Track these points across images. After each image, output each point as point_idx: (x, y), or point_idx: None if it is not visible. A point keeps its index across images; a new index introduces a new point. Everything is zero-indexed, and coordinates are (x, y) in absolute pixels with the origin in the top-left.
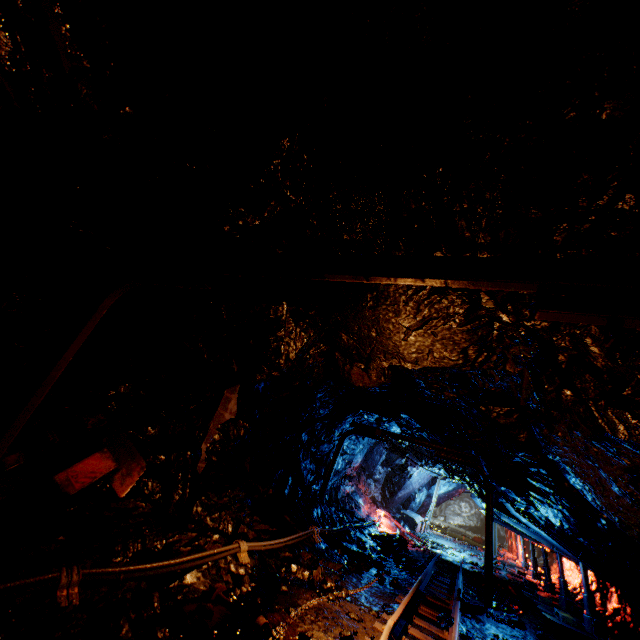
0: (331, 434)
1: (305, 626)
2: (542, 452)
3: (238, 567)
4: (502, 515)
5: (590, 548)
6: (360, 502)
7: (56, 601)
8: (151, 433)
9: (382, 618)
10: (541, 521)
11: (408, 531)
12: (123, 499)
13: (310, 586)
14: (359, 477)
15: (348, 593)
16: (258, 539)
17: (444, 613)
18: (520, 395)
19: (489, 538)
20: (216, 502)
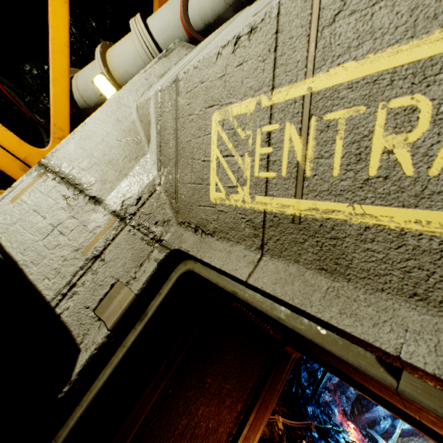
0: None
1: None
2: None
3: (278, 429)
4: None
5: None
6: (335, 410)
7: None
8: None
9: None
10: None
11: None
12: None
13: None
14: (335, 391)
15: None
16: (283, 416)
17: None
18: None
19: None
20: None
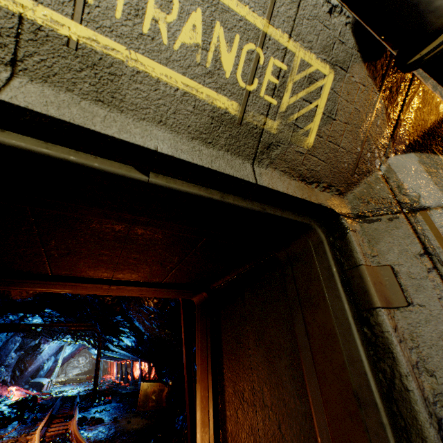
0: None
1: None
2: (126, 314)
3: None
4: (106, 352)
5: (142, 350)
6: None
7: None
8: None
9: (31, 434)
10: (125, 346)
11: (37, 392)
12: None
13: None
14: None
15: (3, 436)
16: None
17: (69, 414)
18: None
19: (98, 366)
20: None
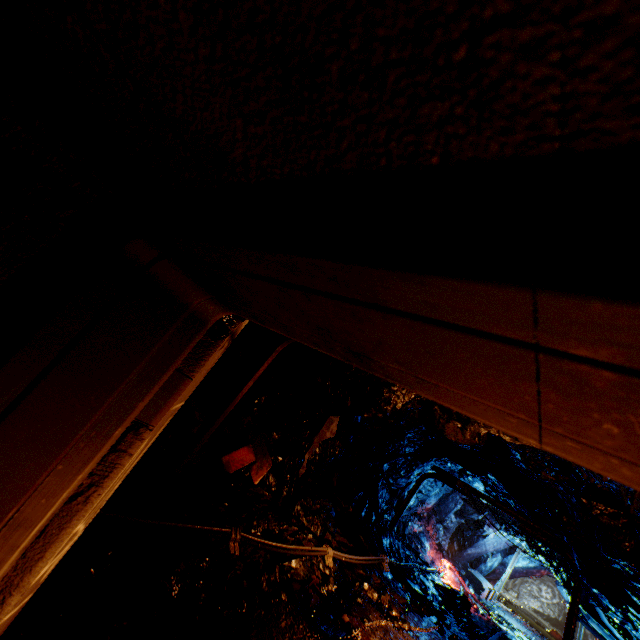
0: (411, 471)
1: (376, 638)
2: None
3: (325, 567)
4: (590, 619)
5: None
6: (426, 545)
7: (229, 548)
8: (275, 437)
9: None
10: None
11: (472, 593)
12: (257, 486)
13: (378, 607)
14: (429, 519)
15: (410, 628)
16: (339, 549)
17: None
18: (630, 503)
19: (568, 637)
20: (311, 506)
